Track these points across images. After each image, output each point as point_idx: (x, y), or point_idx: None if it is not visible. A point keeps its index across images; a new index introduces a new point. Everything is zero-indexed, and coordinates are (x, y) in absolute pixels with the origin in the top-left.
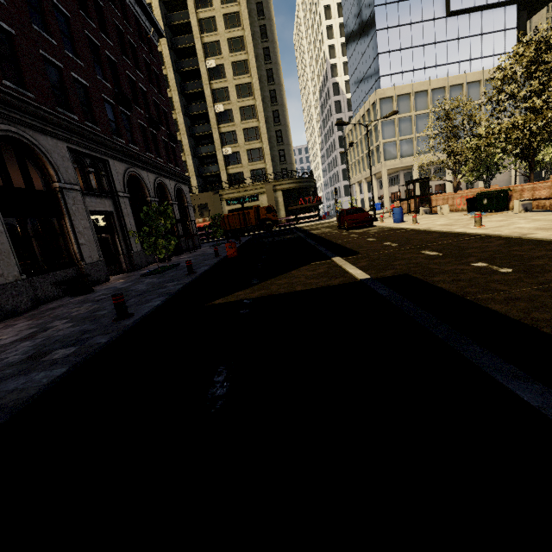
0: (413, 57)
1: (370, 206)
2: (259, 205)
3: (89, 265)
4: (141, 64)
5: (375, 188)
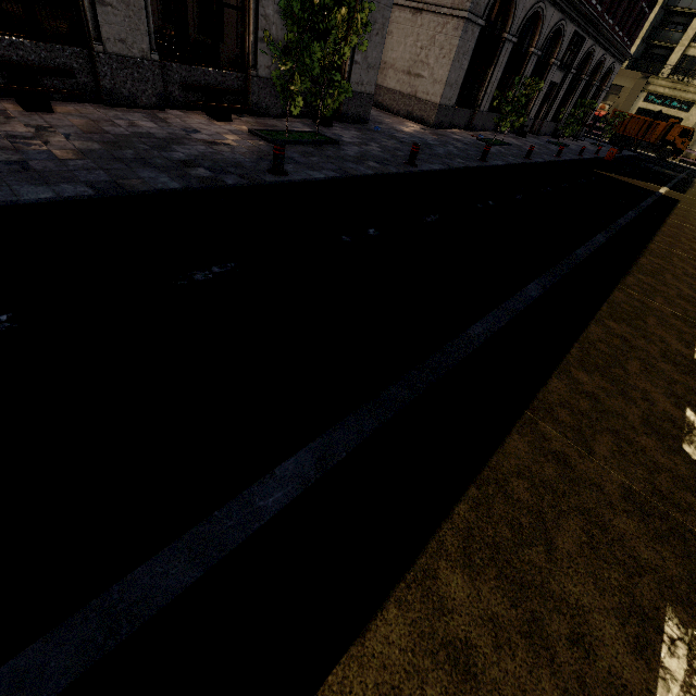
0: None
1: None
2: (678, 121)
3: (528, 120)
4: None
5: None
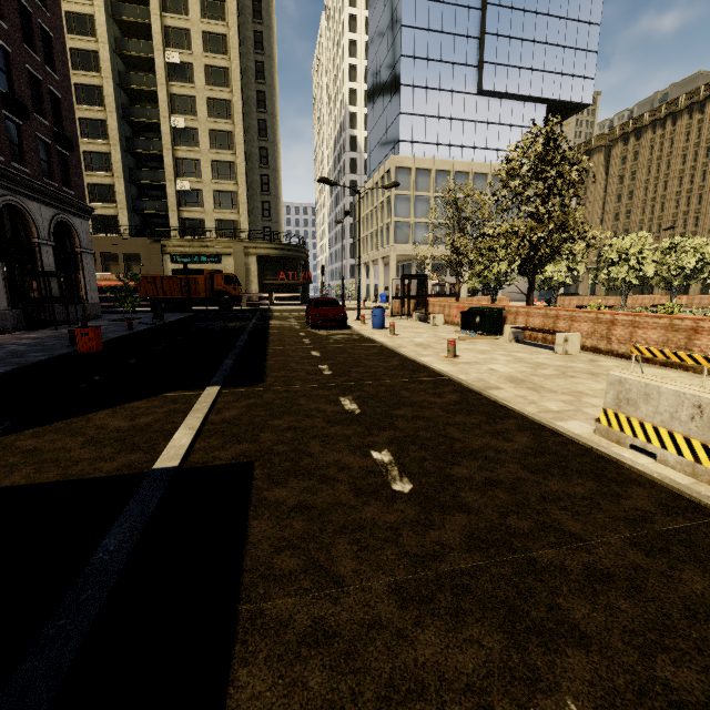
0: (439, 129)
1: (376, 296)
2: (214, 271)
3: None
4: (7, 5)
5: (382, 275)
